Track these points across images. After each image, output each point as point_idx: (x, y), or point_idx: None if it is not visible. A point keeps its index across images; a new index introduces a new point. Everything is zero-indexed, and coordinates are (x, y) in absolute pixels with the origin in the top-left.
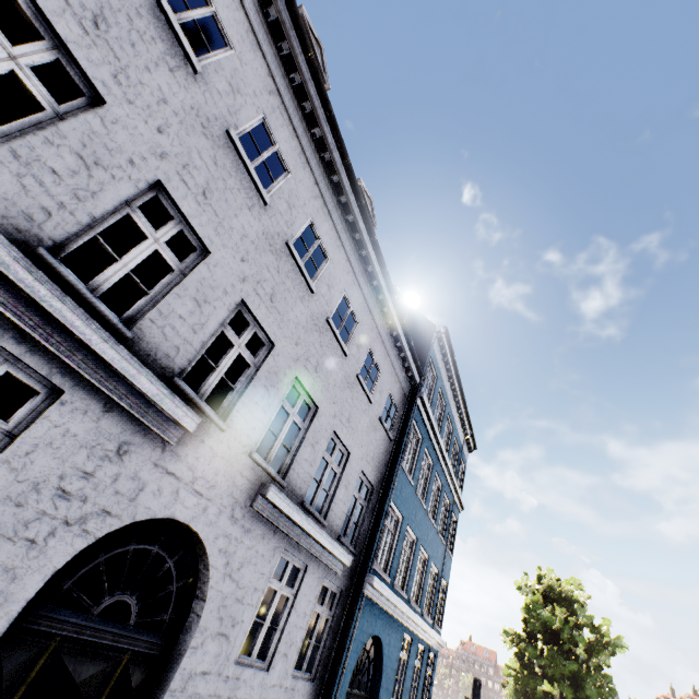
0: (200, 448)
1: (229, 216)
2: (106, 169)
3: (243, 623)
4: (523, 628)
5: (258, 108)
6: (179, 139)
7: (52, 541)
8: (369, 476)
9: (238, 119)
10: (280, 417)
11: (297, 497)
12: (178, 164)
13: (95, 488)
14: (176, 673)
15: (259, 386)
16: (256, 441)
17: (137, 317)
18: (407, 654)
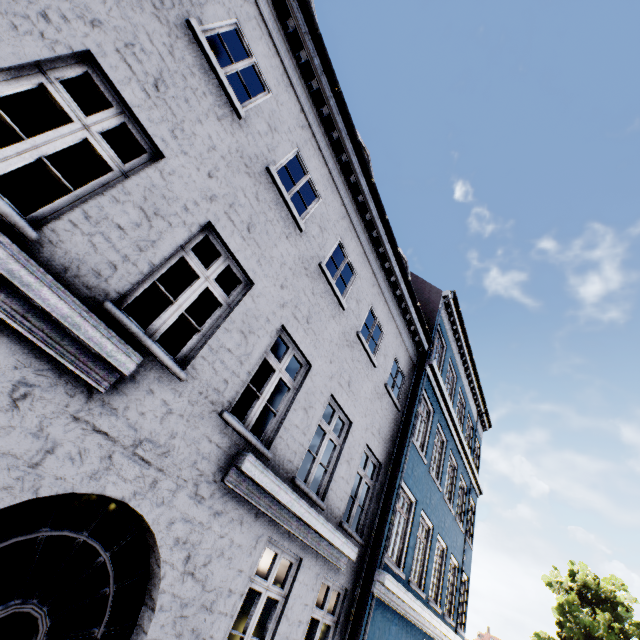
0: (147, 400)
1: (191, 120)
2: (3, 14)
3: (211, 639)
4: (558, 633)
5: (229, 10)
6: (120, 11)
7: None
8: (375, 451)
9: (203, 14)
10: (280, 390)
11: (286, 472)
12: (118, 40)
13: None
14: None
15: (233, 330)
16: (229, 398)
17: (52, 217)
18: None
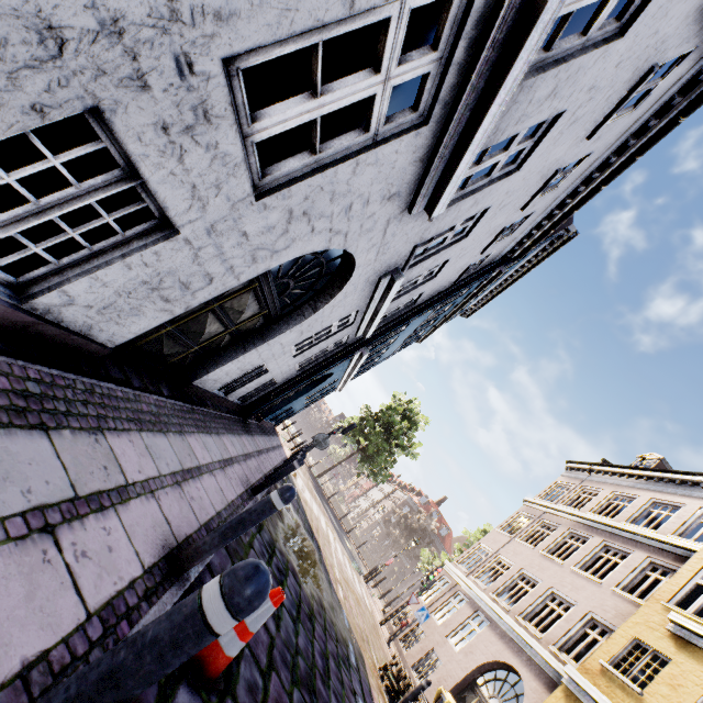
0: (410, 224)
1: None
2: None
3: (311, 332)
4: (377, 413)
5: None
6: None
7: (317, 236)
8: (422, 296)
9: None
10: None
11: None
12: None
13: (359, 215)
14: (276, 337)
15: (475, 199)
16: (426, 238)
17: None
18: (328, 385)
